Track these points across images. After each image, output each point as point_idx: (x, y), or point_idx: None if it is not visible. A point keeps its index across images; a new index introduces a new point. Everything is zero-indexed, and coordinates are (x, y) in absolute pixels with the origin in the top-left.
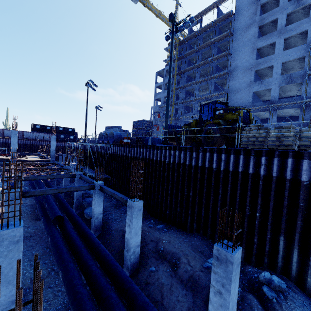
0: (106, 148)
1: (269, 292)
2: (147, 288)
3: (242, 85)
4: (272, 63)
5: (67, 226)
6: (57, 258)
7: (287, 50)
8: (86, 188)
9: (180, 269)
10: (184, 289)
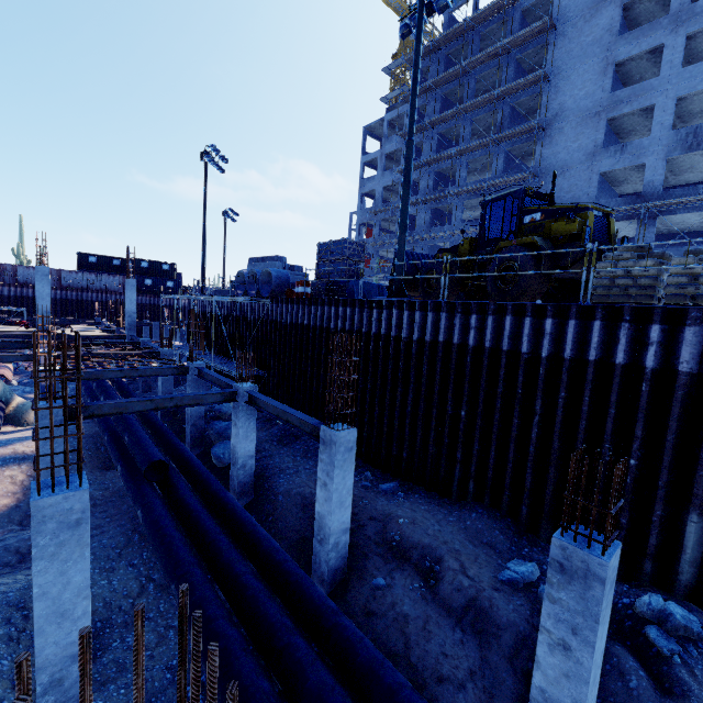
0: (254, 309)
1: (663, 640)
2: (371, 626)
3: (575, 156)
4: (653, 99)
5: (177, 485)
6: (163, 556)
7: (692, 66)
8: (217, 398)
9: (445, 584)
10: (457, 630)
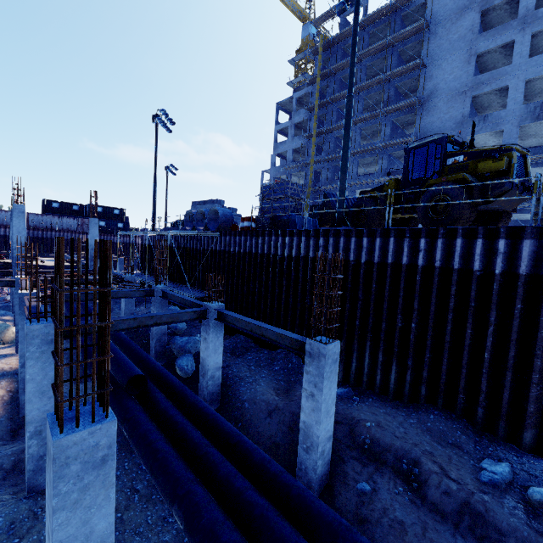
0: (203, 241)
1: None
2: (368, 534)
3: (447, 124)
4: (507, 81)
5: (157, 397)
6: (158, 473)
7: (537, 56)
8: (190, 316)
9: (431, 487)
10: (458, 536)
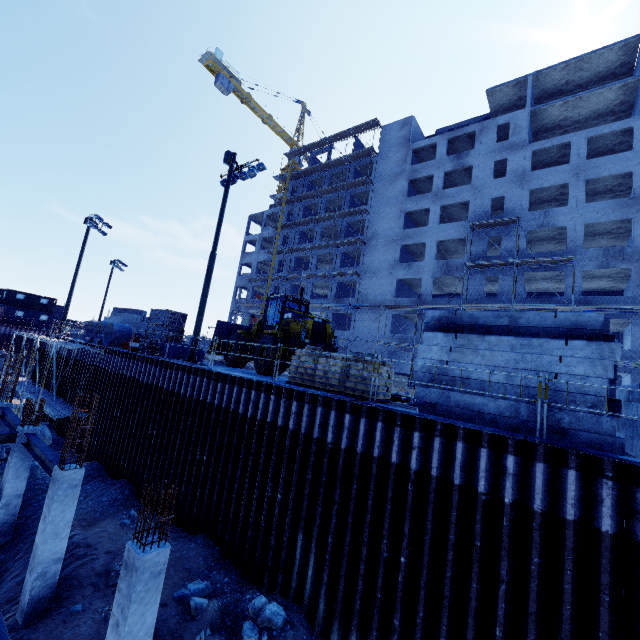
0: (91, 355)
1: (249, 630)
2: None
3: (383, 265)
4: (425, 239)
5: None
6: None
7: (444, 224)
8: None
9: None
10: None
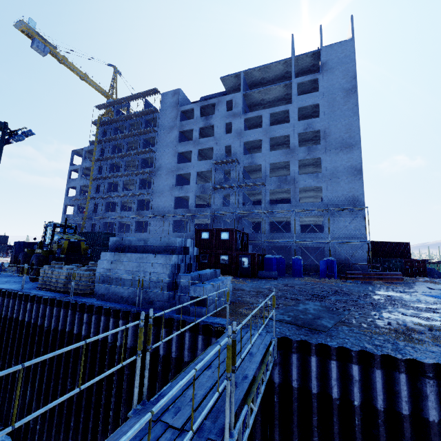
0: None
1: None
2: None
3: (166, 187)
4: (190, 170)
5: None
6: None
7: (200, 161)
8: None
9: None
10: None
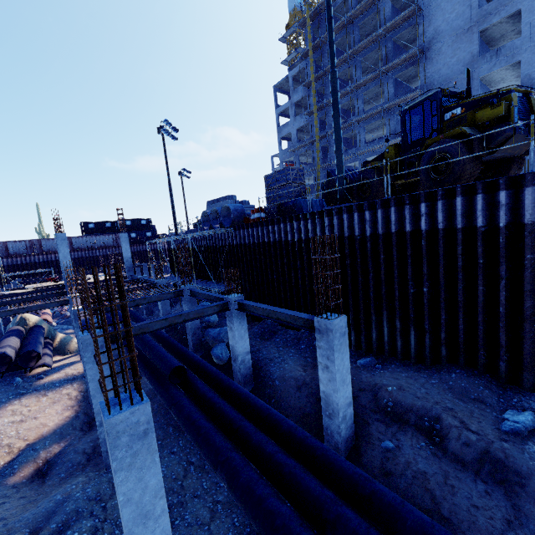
0: (220, 238)
1: None
2: (393, 485)
3: (455, 68)
4: (518, 5)
5: (196, 384)
6: (202, 445)
7: None
8: (214, 310)
9: (451, 440)
10: (478, 482)
